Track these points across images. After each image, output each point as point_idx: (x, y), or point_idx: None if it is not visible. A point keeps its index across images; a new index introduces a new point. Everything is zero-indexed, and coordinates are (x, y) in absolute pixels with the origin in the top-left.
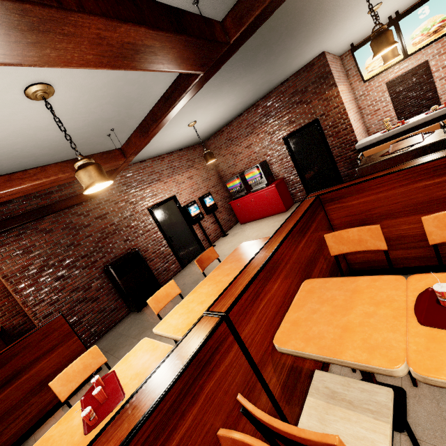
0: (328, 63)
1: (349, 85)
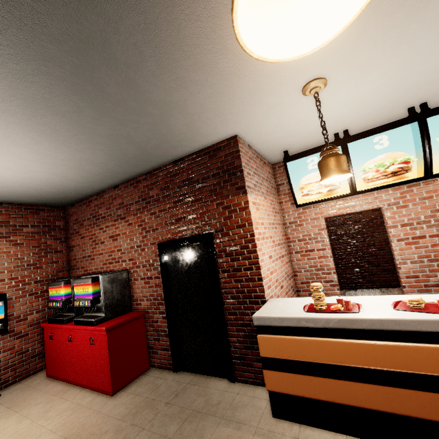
0: (240, 154)
1: (278, 203)
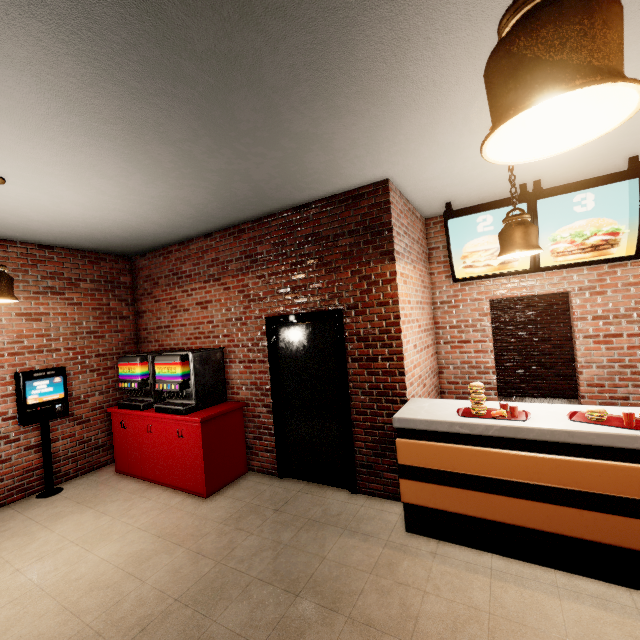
0: (390, 207)
1: (428, 274)
